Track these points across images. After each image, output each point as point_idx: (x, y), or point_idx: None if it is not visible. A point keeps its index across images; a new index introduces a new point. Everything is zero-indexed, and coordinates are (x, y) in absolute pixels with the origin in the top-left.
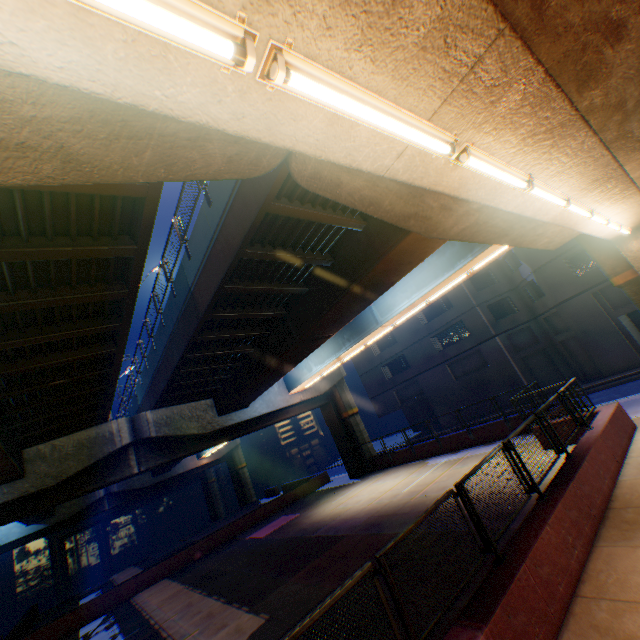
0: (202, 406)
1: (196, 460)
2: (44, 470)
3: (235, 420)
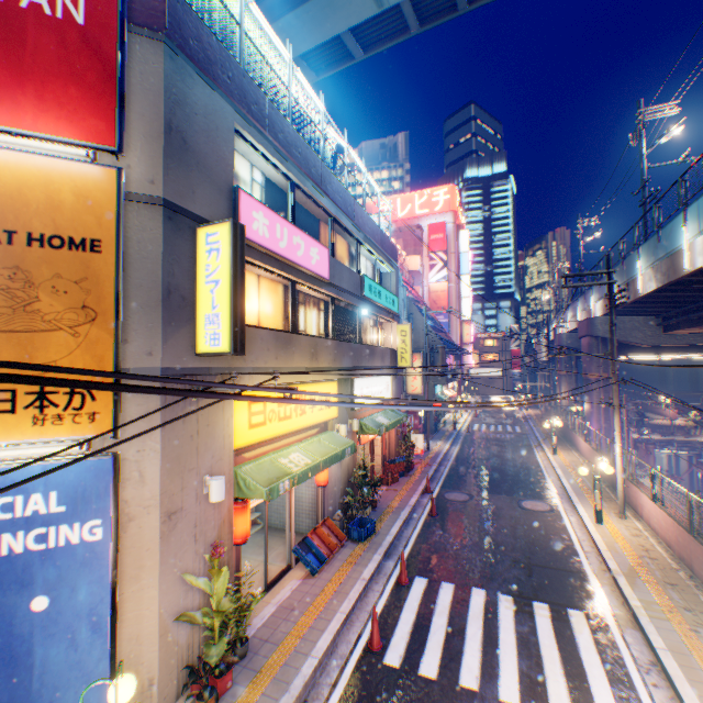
0: None
1: None
2: None
3: None
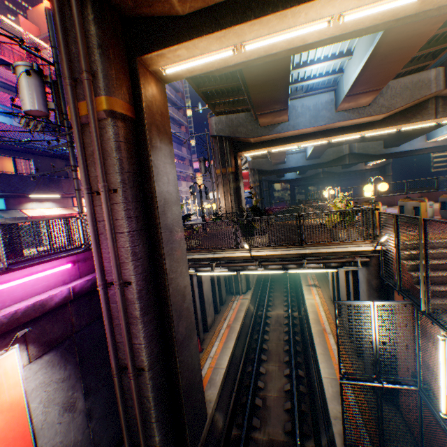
0: (376, 144)
1: (362, 166)
2: (323, 158)
3: (390, 152)
